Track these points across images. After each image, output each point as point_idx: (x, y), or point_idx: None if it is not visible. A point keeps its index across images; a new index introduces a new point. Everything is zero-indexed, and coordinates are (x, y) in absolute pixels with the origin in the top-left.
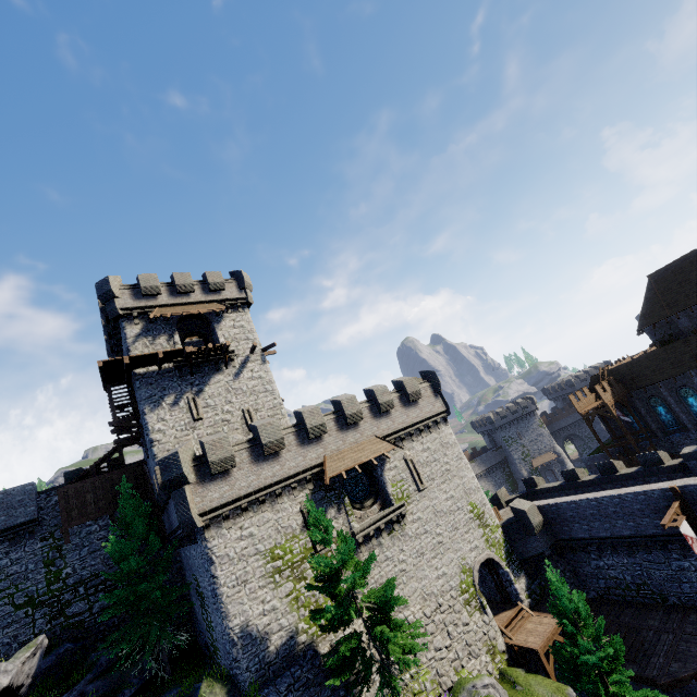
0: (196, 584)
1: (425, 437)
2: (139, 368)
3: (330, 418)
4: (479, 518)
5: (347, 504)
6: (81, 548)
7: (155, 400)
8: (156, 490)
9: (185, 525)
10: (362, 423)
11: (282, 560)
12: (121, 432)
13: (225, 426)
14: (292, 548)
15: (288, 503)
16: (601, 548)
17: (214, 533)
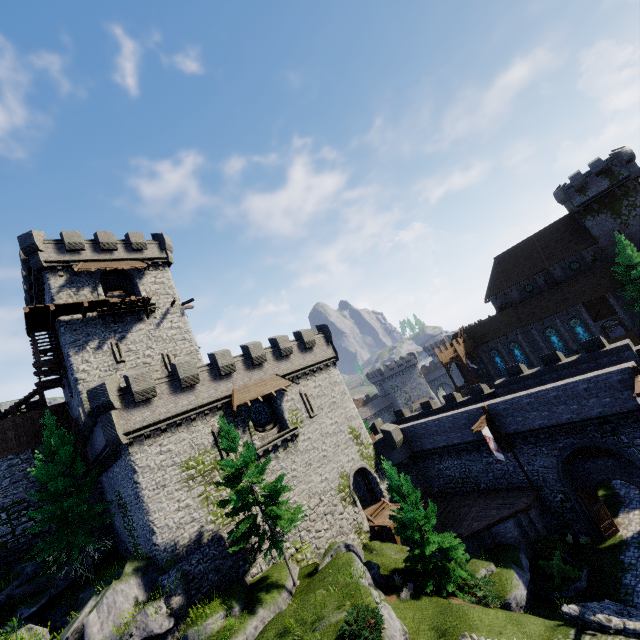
0: (119, 498)
1: (317, 376)
2: (64, 316)
3: (239, 360)
4: (357, 438)
5: (251, 427)
6: (2, 479)
7: (79, 344)
8: (82, 420)
9: (111, 442)
10: (266, 364)
11: (195, 469)
12: (44, 374)
13: (146, 368)
14: (204, 460)
15: (201, 426)
16: (441, 455)
17: (136, 449)
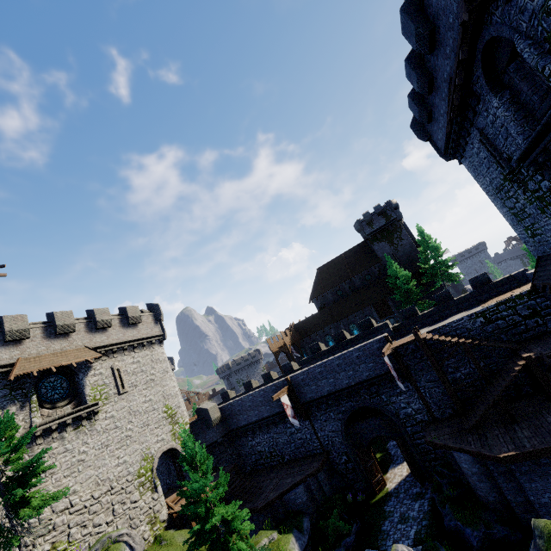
0: None
1: (138, 353)
2: None
3: (38, 326)
4: (172, 417)
5: (34, 402)
6: None
7: None
8: None
9: None
10: (74, 334)
11: None
12: None
13: None
14: None
15: None
16: (254, 431)
17: None
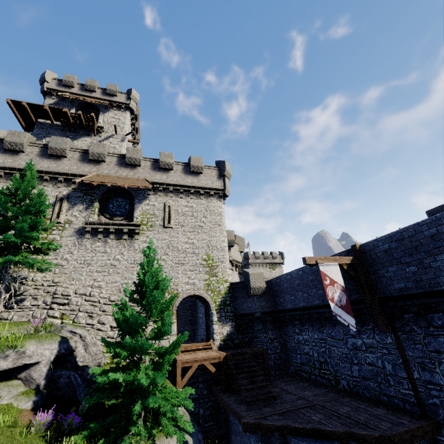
0: None
1: (193, 199)
2: (41, 119)
3: (114, 156)
4: (210, 268)
5: (94, 207)
6: None
7: (40, 136)
8: None
9: None
10: (139, 168)
11: None
12: None
13: None
14: None
15: (50, 188)
16: (303, 322)
17: None
